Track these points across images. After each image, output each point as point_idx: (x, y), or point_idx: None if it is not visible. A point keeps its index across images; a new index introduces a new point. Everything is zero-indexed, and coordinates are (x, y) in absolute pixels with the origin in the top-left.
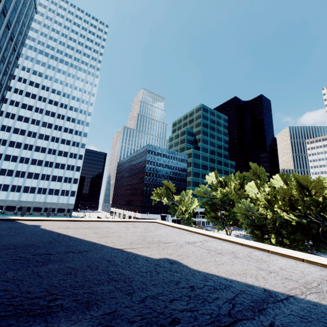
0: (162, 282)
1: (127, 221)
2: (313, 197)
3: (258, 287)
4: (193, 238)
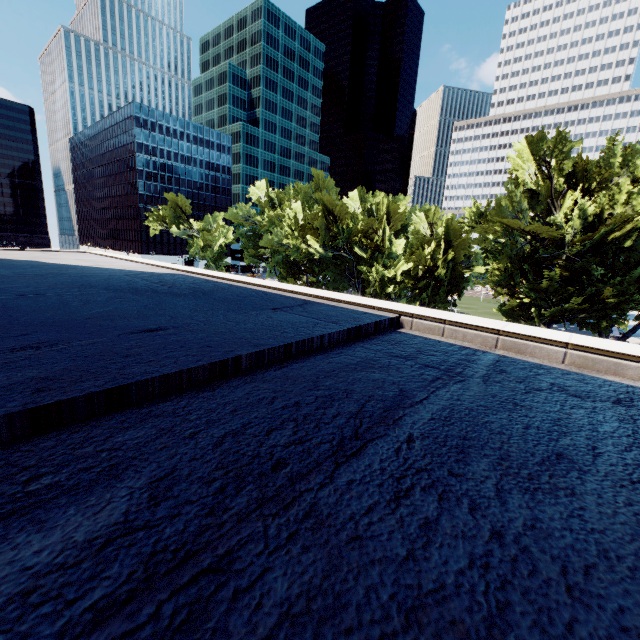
0: (11, 262)
1: (45, 251)
2: (339, 226)
3: (67, 264)
4: (94, 258)
